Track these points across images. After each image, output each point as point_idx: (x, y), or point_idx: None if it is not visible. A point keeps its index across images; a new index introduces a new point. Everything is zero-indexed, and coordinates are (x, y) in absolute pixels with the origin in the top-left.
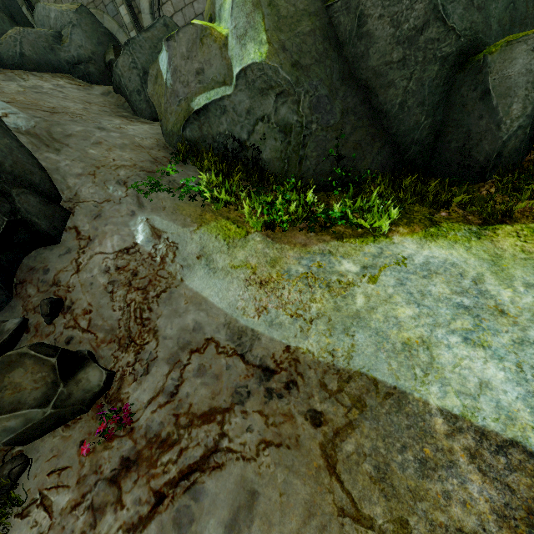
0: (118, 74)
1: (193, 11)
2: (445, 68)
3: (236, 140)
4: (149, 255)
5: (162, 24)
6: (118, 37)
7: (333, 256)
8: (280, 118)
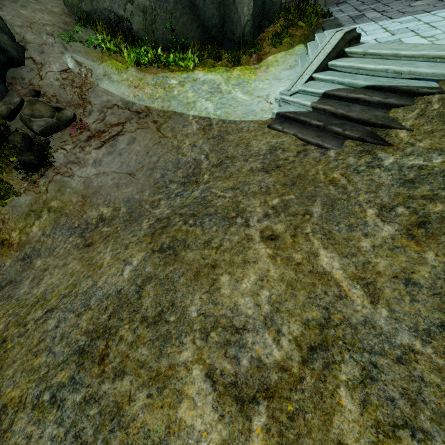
0: None
1: None
2: None
3: (116, 15)
4: (78, 74)
5: None
6: None
7: (168, 78)
8: (140, 2)
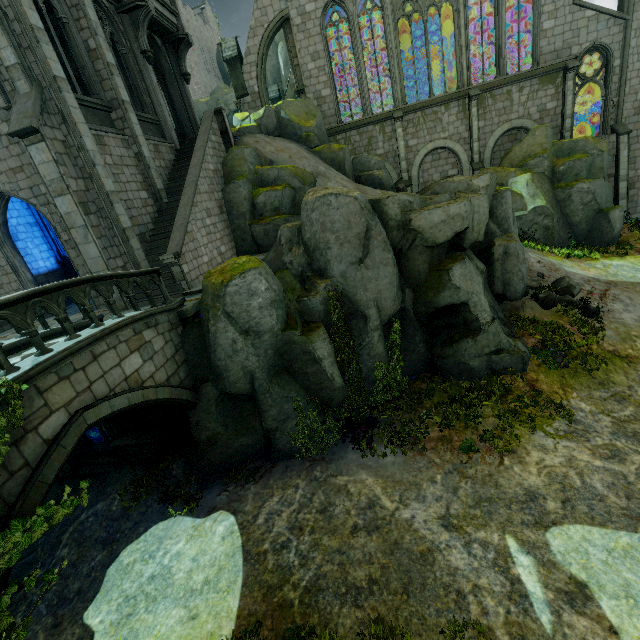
0: None
1: (442, 169)
2: (594, 213)
3: (522, 231)
4: (547, 263)
5: None
6: (391, 173)
7: (592, 264)
8: (543, 223)
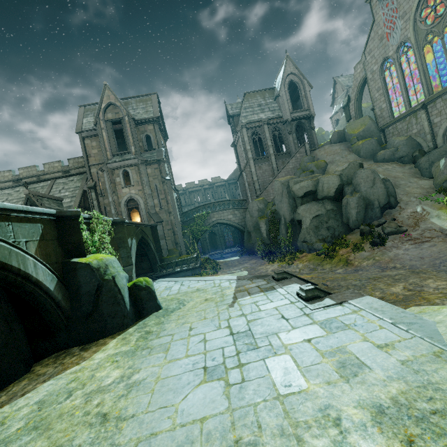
0: (419, 163)
1: None
2: None
3: None
4: (420, 214)
5: (446, 145)
6: (422, 144)
7: None
8: None
